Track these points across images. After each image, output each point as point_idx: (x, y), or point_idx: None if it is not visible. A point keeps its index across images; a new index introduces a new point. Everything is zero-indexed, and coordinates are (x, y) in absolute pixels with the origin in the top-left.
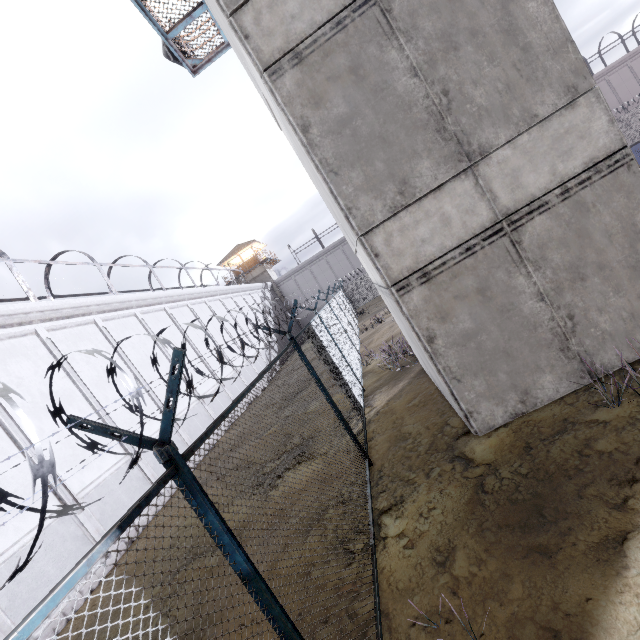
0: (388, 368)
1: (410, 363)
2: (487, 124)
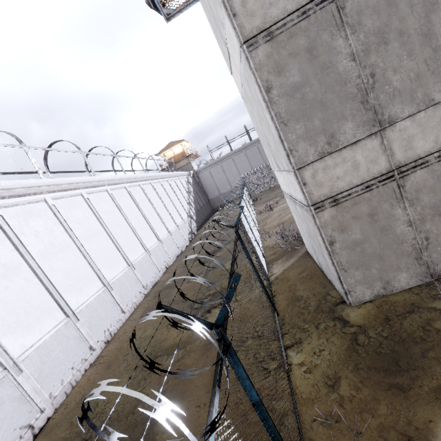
0: (280, 246)
1: (297, 245)
2: (397, 102)
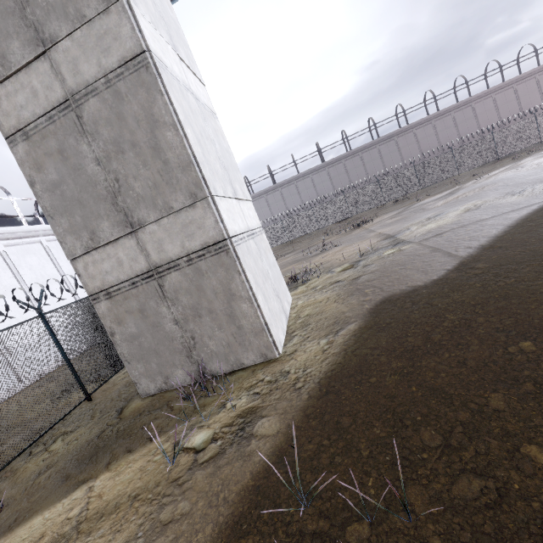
0: None
1: None
2: (143, 206)
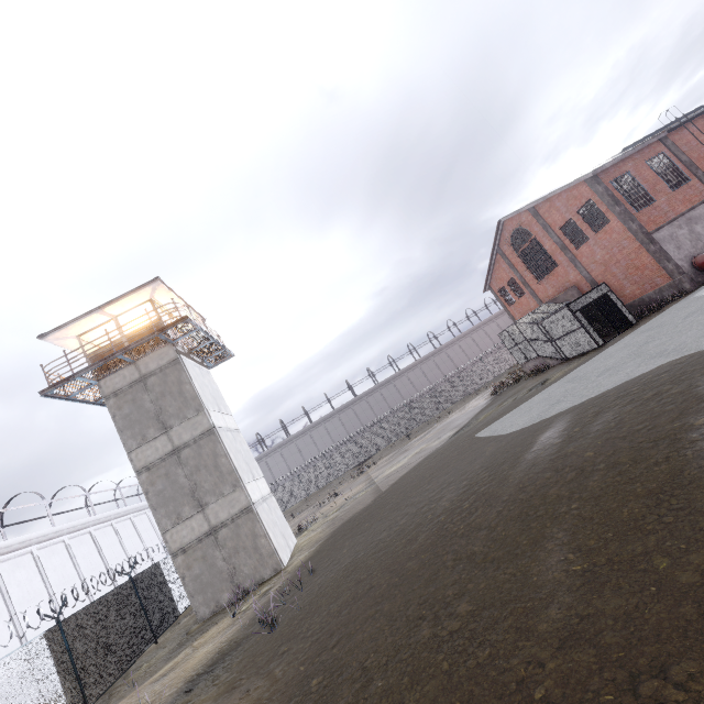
0: None
1: None
2: (208, 495)
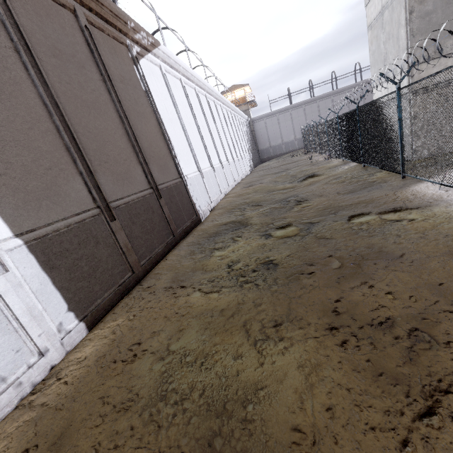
0: None
1: None
2: None
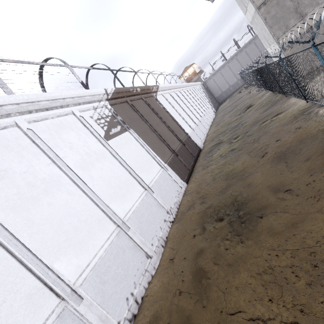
0: None
1: None
2: (307, 8)
